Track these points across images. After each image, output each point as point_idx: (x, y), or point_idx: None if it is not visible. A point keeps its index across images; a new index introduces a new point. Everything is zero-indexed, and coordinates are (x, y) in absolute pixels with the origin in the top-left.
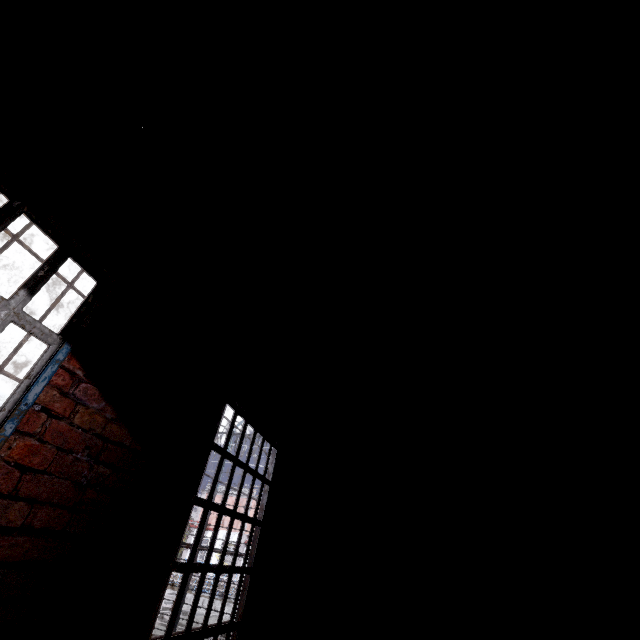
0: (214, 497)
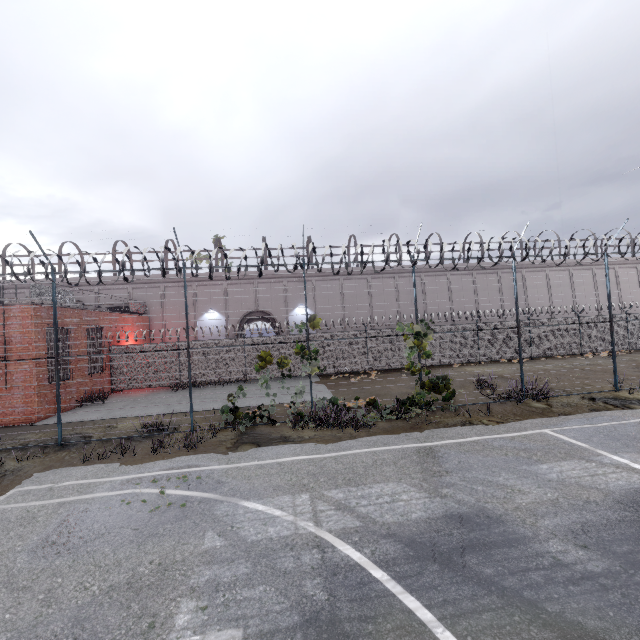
0: (56, 324)
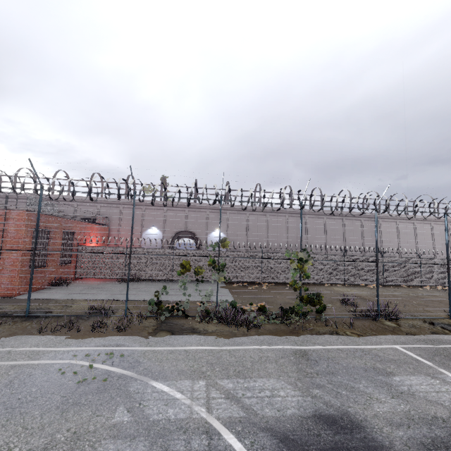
0: (37, 227)
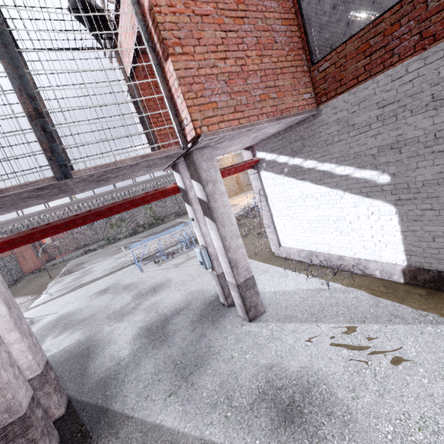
0: None
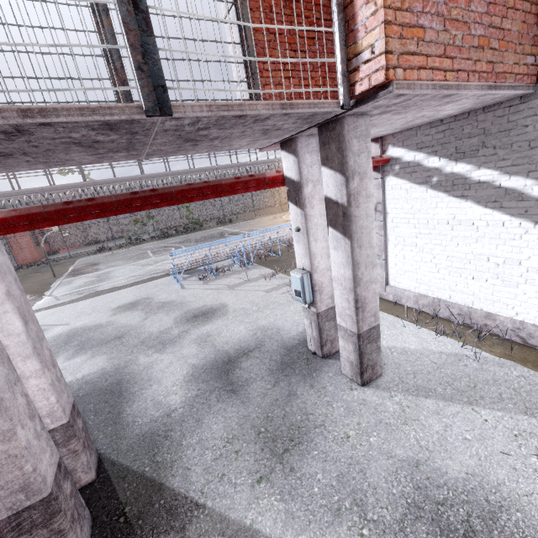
0: None
